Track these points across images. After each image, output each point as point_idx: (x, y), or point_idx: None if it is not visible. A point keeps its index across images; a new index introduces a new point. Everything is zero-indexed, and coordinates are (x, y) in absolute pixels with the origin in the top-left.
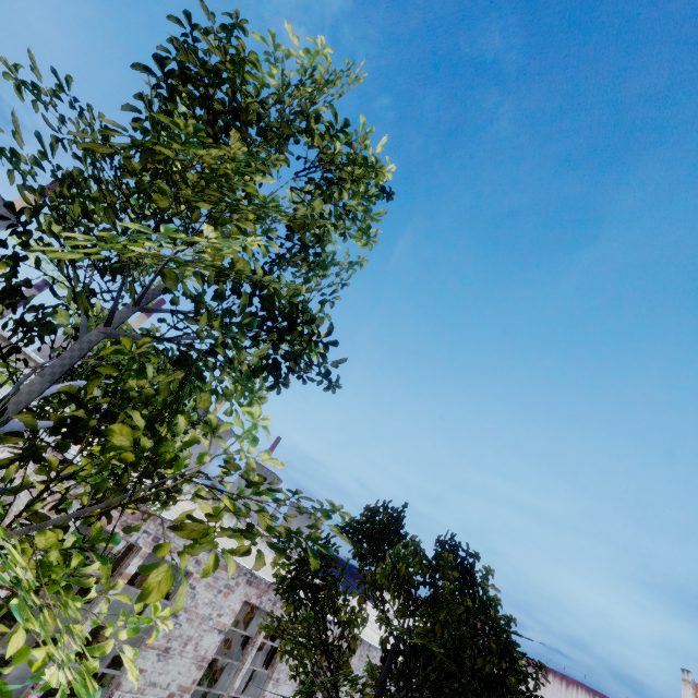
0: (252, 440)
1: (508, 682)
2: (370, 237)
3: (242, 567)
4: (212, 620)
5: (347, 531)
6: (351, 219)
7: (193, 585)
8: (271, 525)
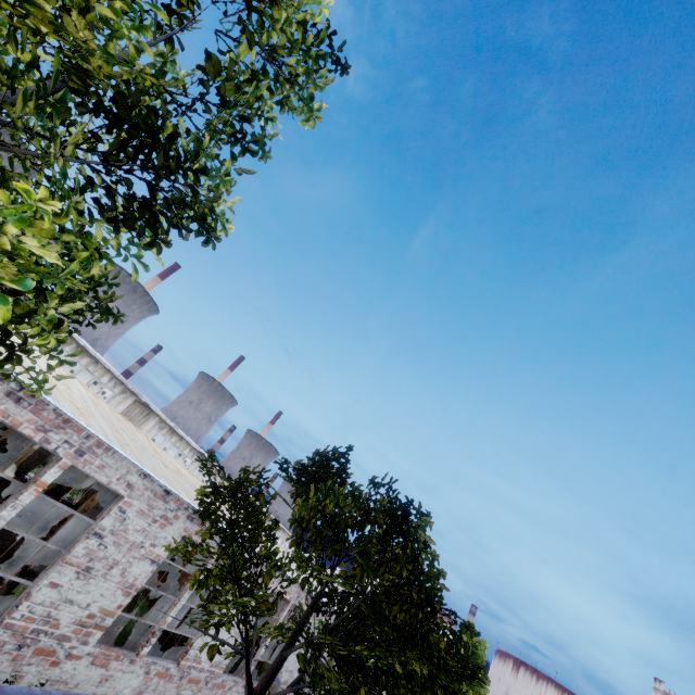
0: (17, 219)
1: (433, 640)
2: (313, 110)
3: (183, 501)
4: (144, 548)
5: (286, 470)
6: (290, 84)
7: (123, 508)
8: (7, 317)
